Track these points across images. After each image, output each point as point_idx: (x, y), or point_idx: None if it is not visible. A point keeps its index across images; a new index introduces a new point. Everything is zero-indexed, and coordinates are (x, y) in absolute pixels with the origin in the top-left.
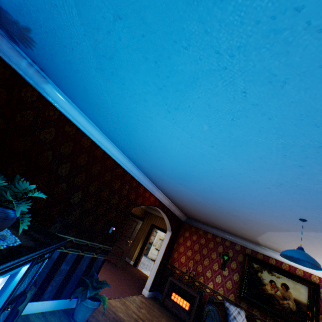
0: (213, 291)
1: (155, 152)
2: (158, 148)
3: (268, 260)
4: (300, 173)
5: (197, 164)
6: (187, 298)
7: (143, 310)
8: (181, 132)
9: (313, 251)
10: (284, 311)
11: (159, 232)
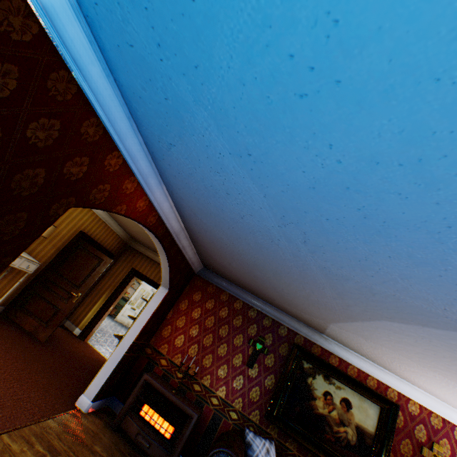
0: (224, 403)
1: None
2: None
3: (329, 358)
4: None
5: None
6: (173, 417)
7: None
8: None
9: (449, 366)
10: (337, 445)
11: (144, 284)
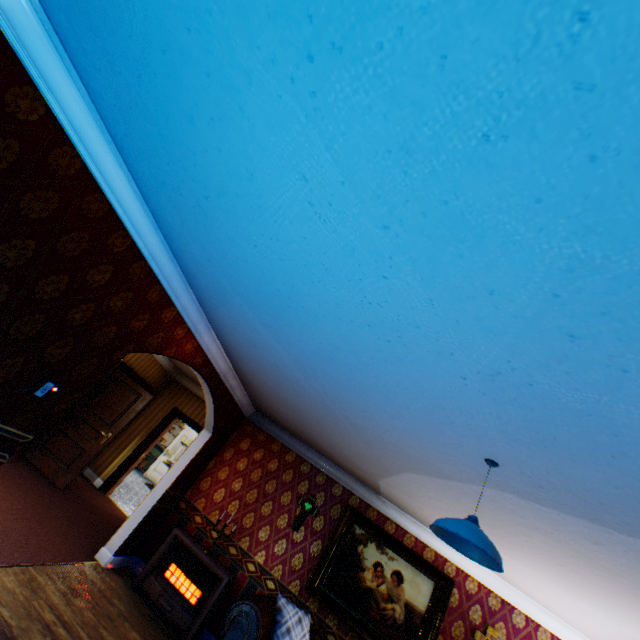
0: (262, 570)
1: (230, 213)
2: (242, 203)
3: (385, 524)
4: (558, 354)
5: (326, 278)
6: (201, 580)
7: (81, 600)
8: (322, 154)
9: None
10: (382, 623)
11: (188, 429)
